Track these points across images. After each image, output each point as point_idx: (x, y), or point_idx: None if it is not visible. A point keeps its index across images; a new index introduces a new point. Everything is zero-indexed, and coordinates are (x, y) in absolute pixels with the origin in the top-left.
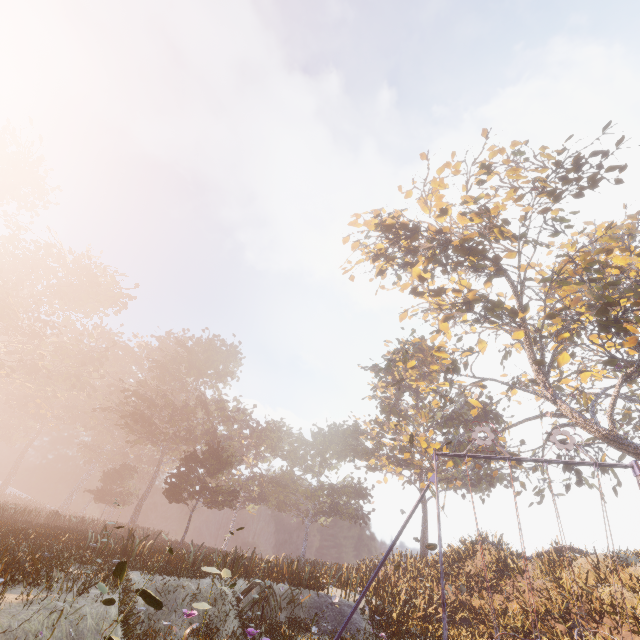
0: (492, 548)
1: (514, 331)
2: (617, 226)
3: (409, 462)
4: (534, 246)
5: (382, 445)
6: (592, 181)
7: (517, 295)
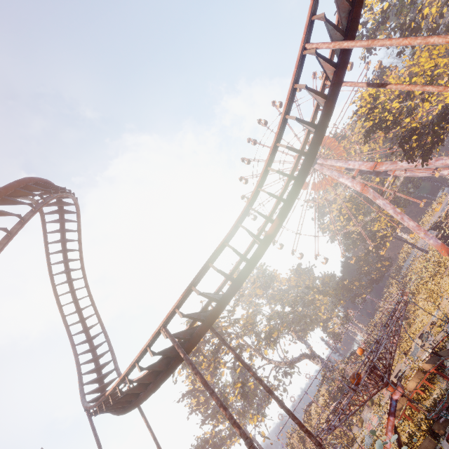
0: (294, 434)
1: (246, 350)
2: (245, 294)
3: None
4: (237, 326)
5: (223, 436)
6: (238, 300)
7: (237, 335)
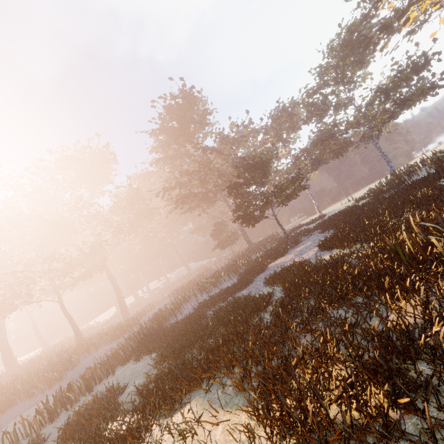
0: None
1: None
2: None
3: None
4: None
5: None
6: None
7: None
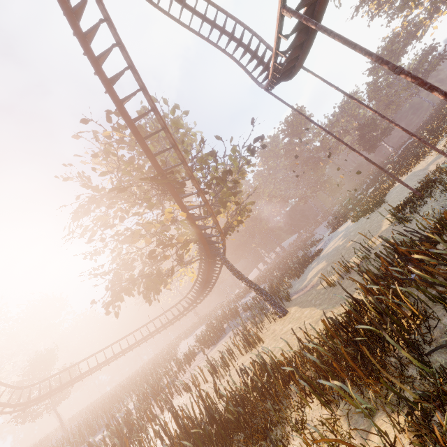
0: None
1: None
2: None
3: (443, 1)
4: None
5: (419, 21)
6: None
7: None
